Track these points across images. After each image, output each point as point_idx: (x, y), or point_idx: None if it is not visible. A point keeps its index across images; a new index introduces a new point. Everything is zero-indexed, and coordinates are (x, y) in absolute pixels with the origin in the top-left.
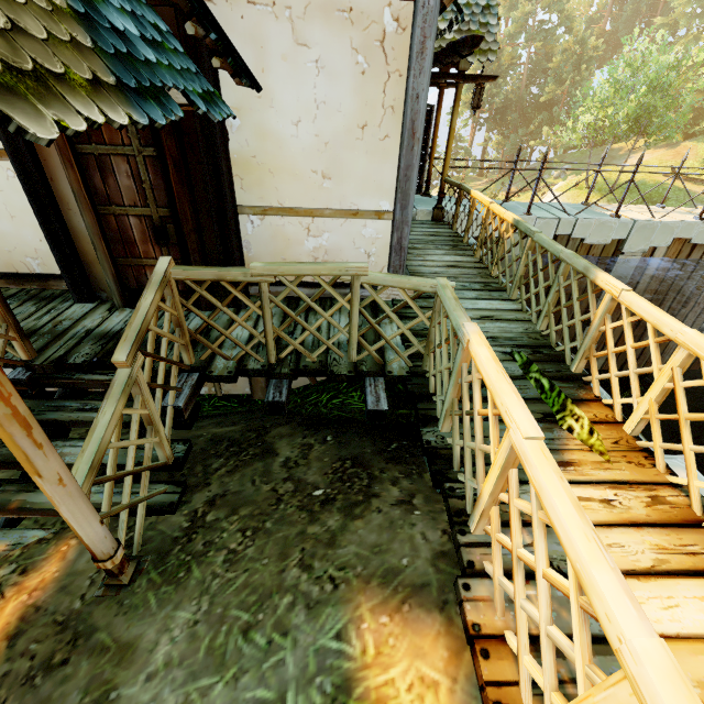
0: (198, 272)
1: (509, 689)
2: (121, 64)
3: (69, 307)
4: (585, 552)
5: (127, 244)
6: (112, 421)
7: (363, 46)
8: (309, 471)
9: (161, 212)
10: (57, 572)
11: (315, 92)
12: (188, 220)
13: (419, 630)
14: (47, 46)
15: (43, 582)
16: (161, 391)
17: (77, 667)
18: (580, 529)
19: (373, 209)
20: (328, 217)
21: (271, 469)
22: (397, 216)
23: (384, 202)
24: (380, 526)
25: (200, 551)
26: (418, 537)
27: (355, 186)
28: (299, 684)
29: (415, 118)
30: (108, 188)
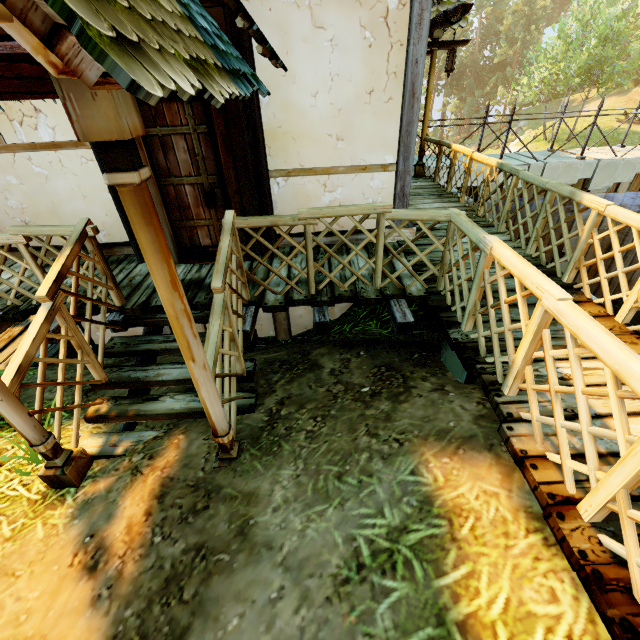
0: (256, 220)
1: (557, 485)
2: (217, 53)
3: (136, 267)
4: (621, 356)
5: (182, 209)
6: (219, 332)
7: (370, 23)
8: (353, 376)
9: (210, 180)
10: (177, 456)
11: (330, 67)
12: (232, 184)
13: (475, 464)
14: (192, 41)
15: (169, 463)
16: (236, 316)
17: (217, 509)
18: (614, 345)
19: (379, 163)
20: (341, 173)
21: (321, 377)
22: (400, 167)
23: (388, 157)
24: (424, 405)
25: (284, 434)
26: (458, 408)
27: (364, 144)
28: (391, 503)
29: (414, 80)
30: (168, 163)
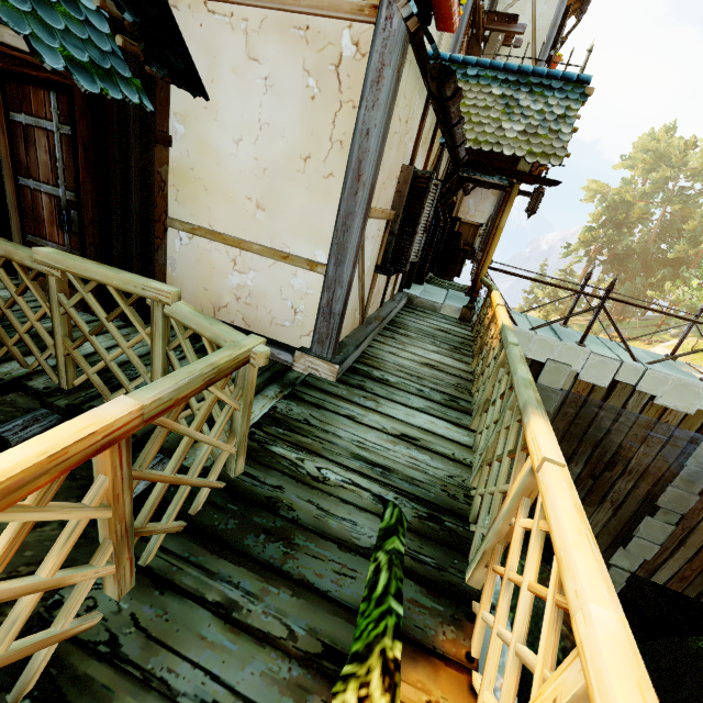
0: None
1: None
2: None
3: None
4: None
5: (37, 222)
6: None
7: (316, 69)
8: None
9: (68, 196)
10: None
11: (260, 112)
12: (89, 210)
13: None
14: None
15: None
16: None
17: None
18: None
19: (307, 257)
20: (256, 253)
21: None
22: (330, 271)
23: (320, 252)
24: None
25: None
26: None
27: (290, 225)
28: None
29: (363, 157)
30: (29, 160)
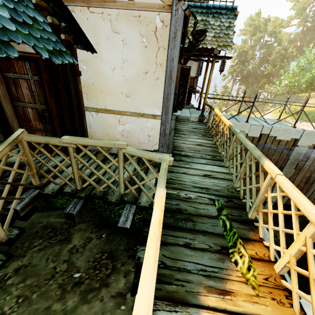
0: (36, 138)
1: None
2: None
3: None
4: None
5: (27, 121)
6: None
7: (146, 34)
8: (81, 257)
9: (42, 107)
10: None
11: (122, 55)
12: (54, 111)
13: None
14: None
15: None
16: (2, 200)
17: None
18: None
19: (151, 113)
20: (128, 115)
21: (61, 251)
22: (163, 118)
23: (157, 111)
24: (95, 314)
25: None
26: None
27: (142, 101)
28: None
29: (171, 70)
30: (18, 94)
